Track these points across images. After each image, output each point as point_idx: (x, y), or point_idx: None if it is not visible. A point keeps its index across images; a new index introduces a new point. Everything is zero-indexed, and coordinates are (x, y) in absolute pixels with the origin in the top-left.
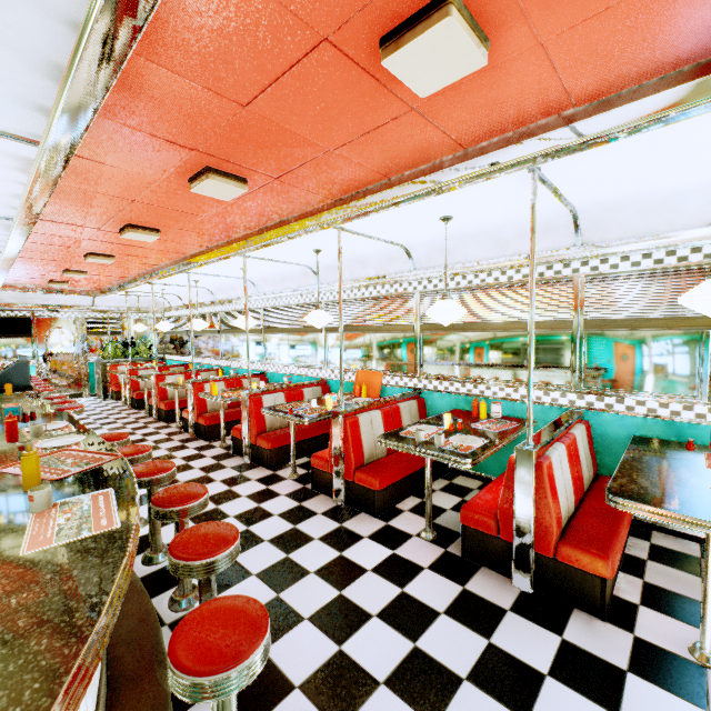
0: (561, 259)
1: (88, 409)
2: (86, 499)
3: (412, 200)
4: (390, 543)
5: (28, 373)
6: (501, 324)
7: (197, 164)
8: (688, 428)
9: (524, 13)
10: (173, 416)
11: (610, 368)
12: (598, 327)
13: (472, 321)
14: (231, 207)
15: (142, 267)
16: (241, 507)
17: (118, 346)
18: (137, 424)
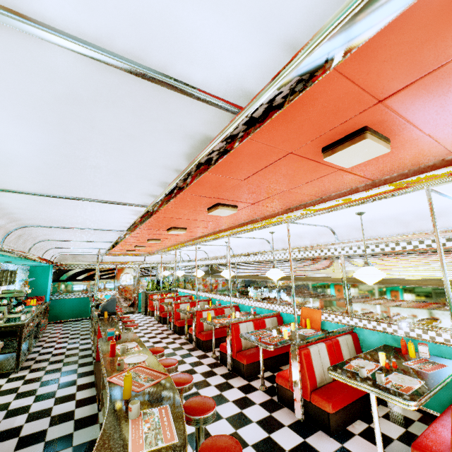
0: None
1: (137, 322)
2: (155, 411)
3: (338, 209)
4: None
5: (115, 305)
6: (414, 281)
7: (213, 203)
8: None
9: (413, 126)
10: (183, 330)
11: None
12: None
13: (388, 277)
14: (226, 216)
15: (172, 242)
16: (230, 410)
17: (154, 283)
18: (162, 335)
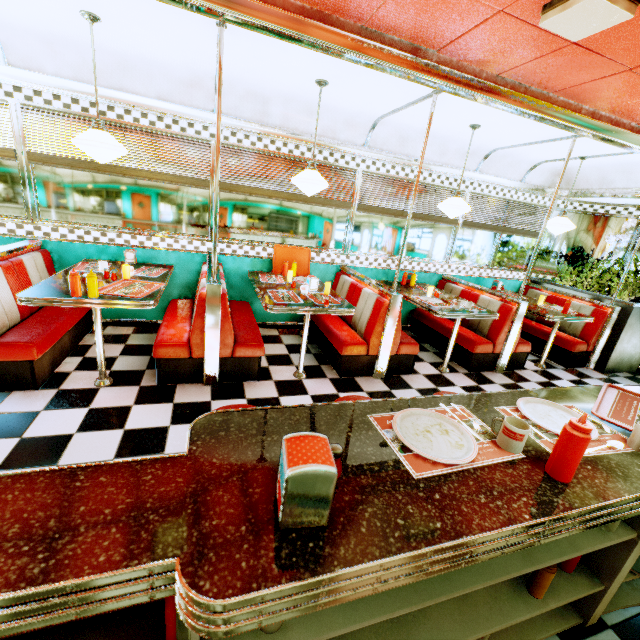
0: (469, 178)
1: None
2: None
3: (550, 123)
4: (448, 383)
5: None
6: (422, 216)
7: None
8: (482, 280)
9: None
10: None
11: (463, 250)
12: (468, 226)
13: (399, 209)
14: (468, 3)
15: None
16: None
17: None
18: None
